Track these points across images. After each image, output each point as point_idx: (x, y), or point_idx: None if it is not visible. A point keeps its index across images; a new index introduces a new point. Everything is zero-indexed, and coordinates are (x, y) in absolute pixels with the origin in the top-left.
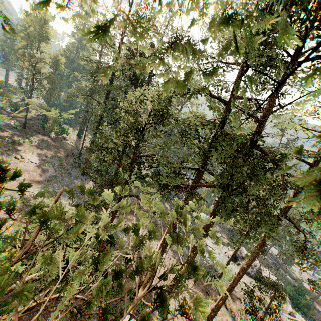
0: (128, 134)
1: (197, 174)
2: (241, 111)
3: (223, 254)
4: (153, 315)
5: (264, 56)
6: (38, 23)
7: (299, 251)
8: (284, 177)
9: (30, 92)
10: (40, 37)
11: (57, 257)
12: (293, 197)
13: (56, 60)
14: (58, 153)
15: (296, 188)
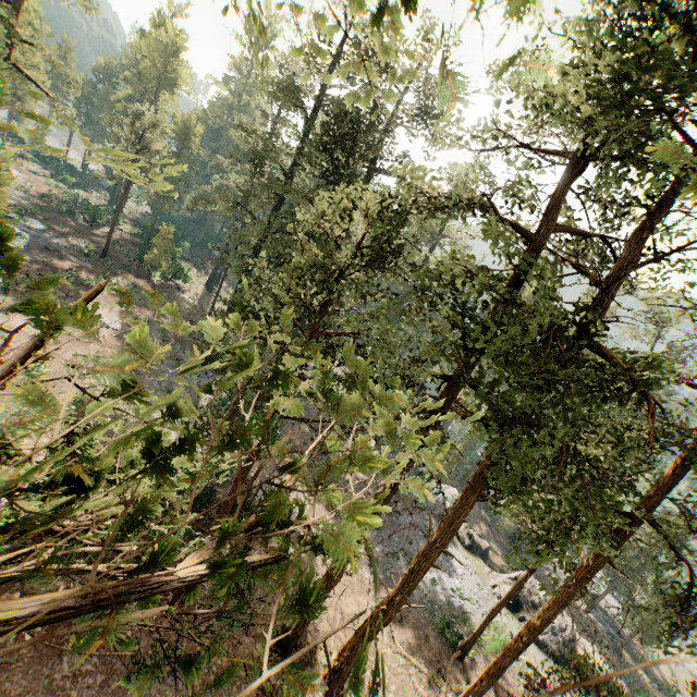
0: (305, 280)
1: (447, 390)
2: (565, 260)
3: (488, 589)
4: (310, 696)
5: (631, 133)
6: (162, 53)
7: (675, 606)
8: (653, 421)
9: (126, 187)
10: (162, 81)
11: (58, 405)
12: (672, 475)
13: (186, 128)
14: (163, 315)
15: (680, 455)
